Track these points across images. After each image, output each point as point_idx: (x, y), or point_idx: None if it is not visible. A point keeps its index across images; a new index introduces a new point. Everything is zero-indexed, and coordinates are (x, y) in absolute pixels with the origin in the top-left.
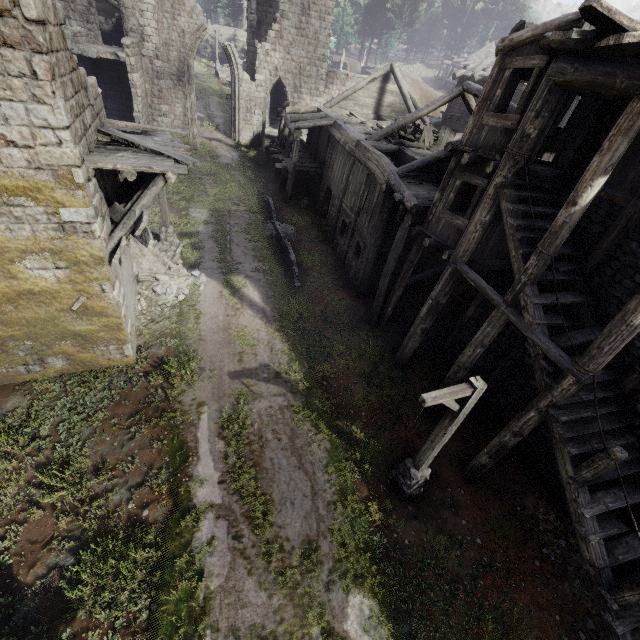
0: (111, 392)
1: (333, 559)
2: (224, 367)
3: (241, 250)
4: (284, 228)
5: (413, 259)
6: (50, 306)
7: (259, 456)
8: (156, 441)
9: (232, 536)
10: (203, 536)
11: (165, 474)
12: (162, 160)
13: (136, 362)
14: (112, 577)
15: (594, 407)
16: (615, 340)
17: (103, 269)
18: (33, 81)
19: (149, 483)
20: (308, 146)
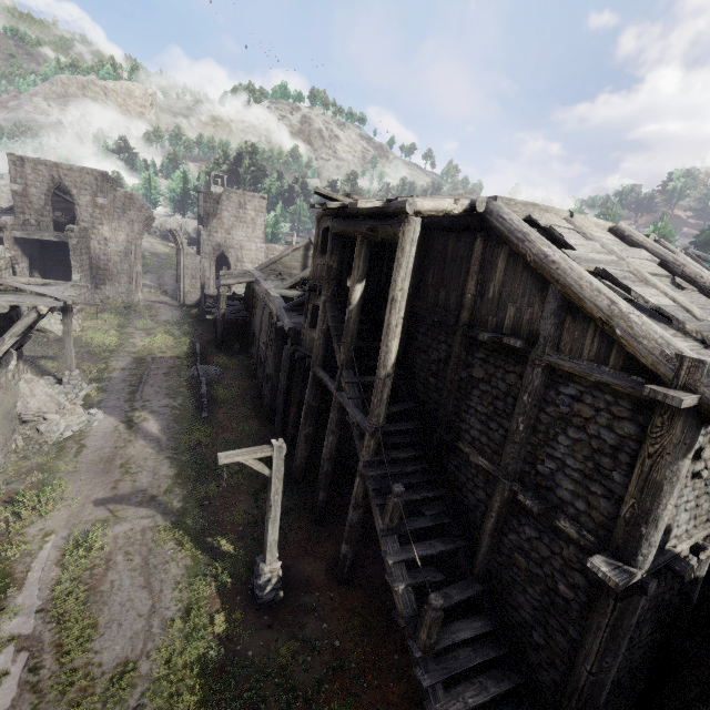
0: None
1: (149, 680)
2: (91, 495)
3: (154, 389)
4: (207, 369)
5: (298, 374)
6: None
7: (98, 579)
8: None
9: (27, 668)
10: None
11: None
12: (42, 299)
13: None
14: None
15: (407, 465)
16: (377, 393)
17: None
18: None
19: None
20: (244, 301)
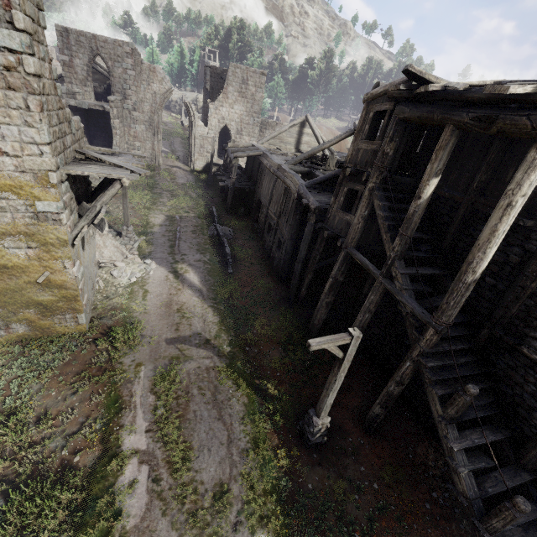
0: (63, 354)
1: (242, 501)
2: (162, 334)
3: (187, 245)
4: (223, 229)
5: (318, 248)
6: (20, 279)
7: (184, 409)
8: (95, 395)
9: (152, 479)
10: (125, 479)
11: (99, 424)
12: (121, 171)
13: (88, 330)
14: (36, 517)
15: (457, 357)
16: (457, 295)
17: (66, 249)
18: (26, 112)
19: (84, 432)
20: (246, 171)
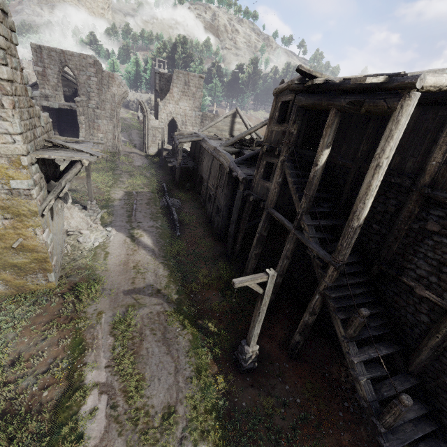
0: (35, 307)
1: (186, 419)
2: (120, 287)
3: (142, 214)
4: (172, 201)
5: (247, 211)
6: None
7: (138, 347)
8: (62, 340)
9: (109, 406)
10: (87, 407)
11: (65, 363)
12: (82, 154)
13: (57, 287)
14: (8, 444)
15: (354, 288)
16: (347, 238)
17: (37, 219)
18: (1, 109)
19: (52, 371)
20: (190, 154)
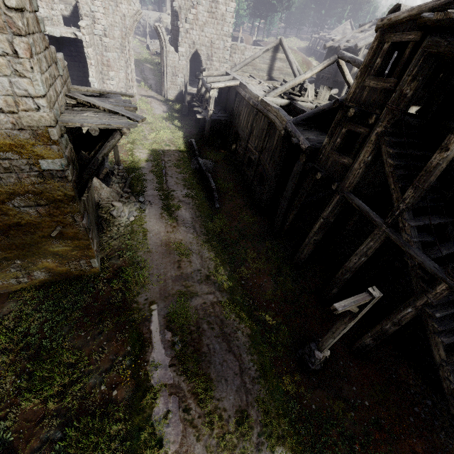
0: (83, 296)
1: (260, 424)
2: (167, 273)
3: (174, 180)
4: (205, 163)
5: (306, 187)
6: (34, 234)
7: (198, 343)
8: (120, 334)
9: (182, 409)
10: (160, 411)
11: (128, 360)
12: (118, 118)
13: (101, 271)
14: (92, 448)
15: None
16: None
17: (74, 204)
18: (15, 59)
19: (116, 368)
20: (219, 100)
